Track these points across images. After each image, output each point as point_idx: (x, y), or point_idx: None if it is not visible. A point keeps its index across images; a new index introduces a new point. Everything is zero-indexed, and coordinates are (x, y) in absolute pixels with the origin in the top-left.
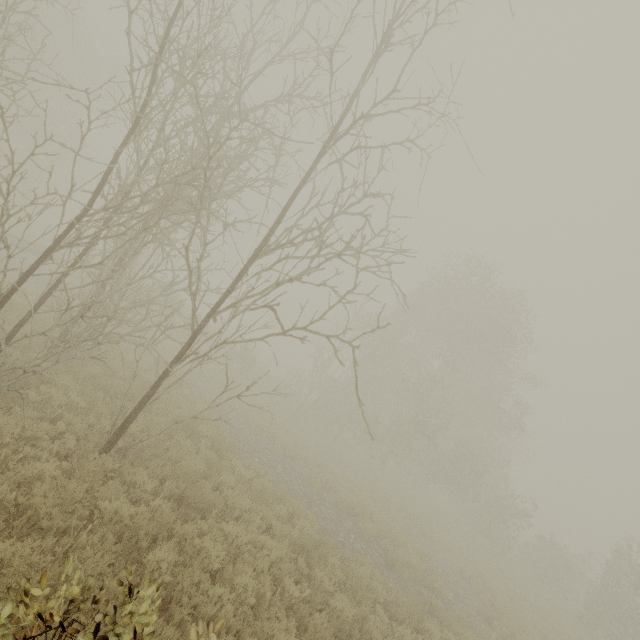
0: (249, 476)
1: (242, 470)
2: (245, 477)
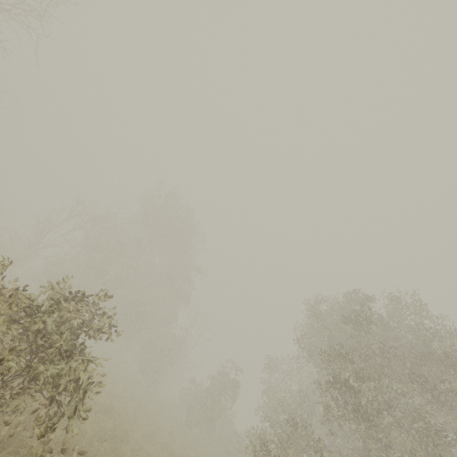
0: None
1: None
2: None
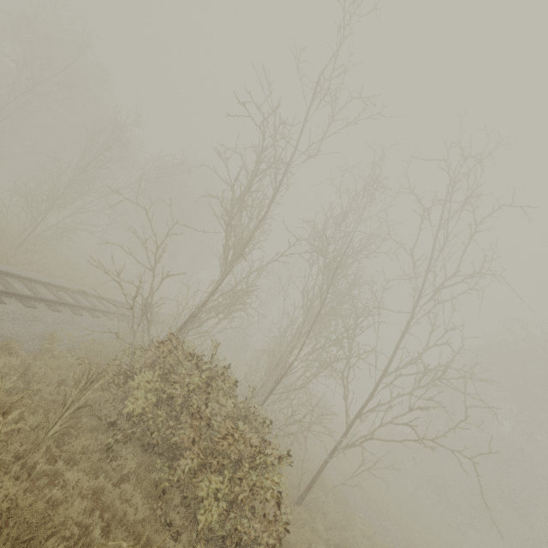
0: (368, 533)
1: (361, 526)
2: (365, 533)
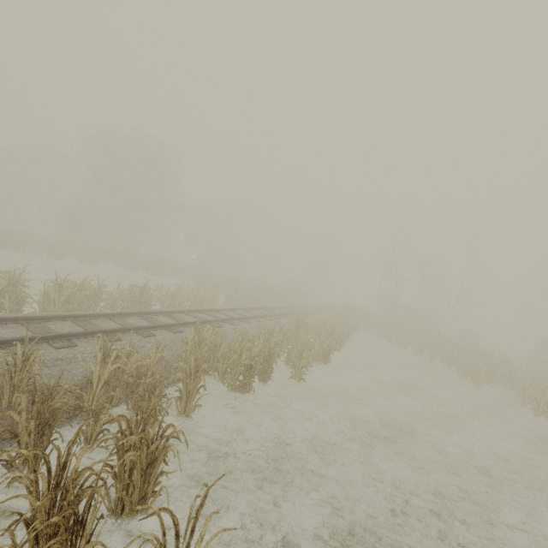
0: None
1: None
2: None
